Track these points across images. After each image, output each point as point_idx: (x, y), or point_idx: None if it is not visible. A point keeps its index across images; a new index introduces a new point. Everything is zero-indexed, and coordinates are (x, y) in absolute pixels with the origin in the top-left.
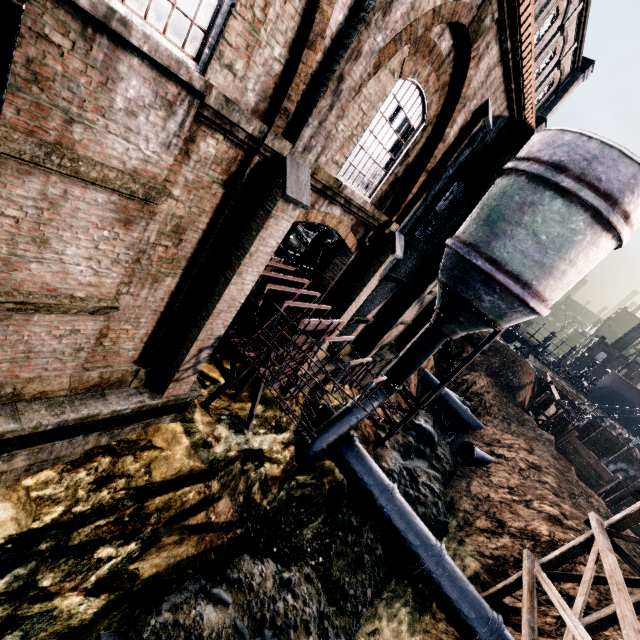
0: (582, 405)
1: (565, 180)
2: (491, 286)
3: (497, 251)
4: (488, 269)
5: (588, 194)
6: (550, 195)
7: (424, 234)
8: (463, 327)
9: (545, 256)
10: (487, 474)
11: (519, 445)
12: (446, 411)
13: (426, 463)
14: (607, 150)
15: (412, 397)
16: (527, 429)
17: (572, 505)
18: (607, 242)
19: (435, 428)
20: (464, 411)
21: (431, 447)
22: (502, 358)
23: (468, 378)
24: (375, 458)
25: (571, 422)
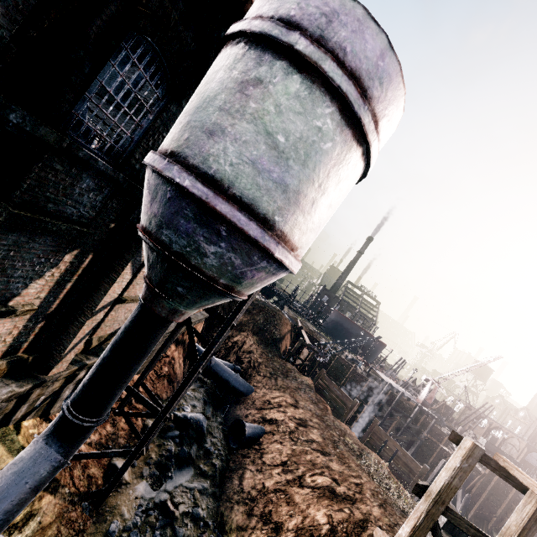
0: (322, 340)
1: (301, 41)
2: (213, 226)
3: (214, 162)
4: (202, 193)
5: (334, 69)
6: (283, 67)
7: (105, 145)
8: (187, 302)
9: (287, 172)
10: (260, 453)
11: (286, 402)
12: (218, 383)
13: (191, 471)
14: (349, 3)
15: (150, 407)
16: (290, 380)
17: (337, 461)
18: (357, 161)
19: (206, 409)
20: (235, 379)
21: (199, 442)
22: (264, 315)
23: (237, 341)
24: (98, 522)
25: (318, 357)
